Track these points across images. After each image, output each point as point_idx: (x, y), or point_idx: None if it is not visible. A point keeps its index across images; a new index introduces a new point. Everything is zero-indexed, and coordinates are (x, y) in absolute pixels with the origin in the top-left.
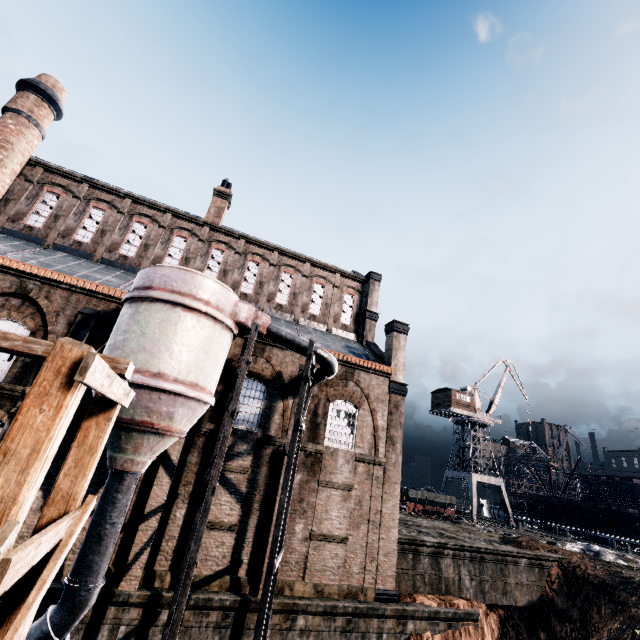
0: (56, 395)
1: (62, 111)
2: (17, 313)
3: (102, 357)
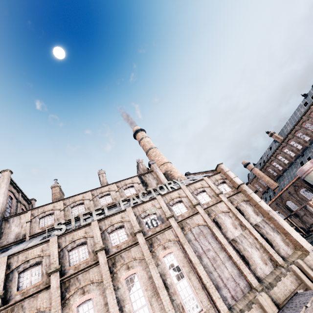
0: (311, 205)
1: (249, 162)
2: (299, 188)
3: (310, 200)
